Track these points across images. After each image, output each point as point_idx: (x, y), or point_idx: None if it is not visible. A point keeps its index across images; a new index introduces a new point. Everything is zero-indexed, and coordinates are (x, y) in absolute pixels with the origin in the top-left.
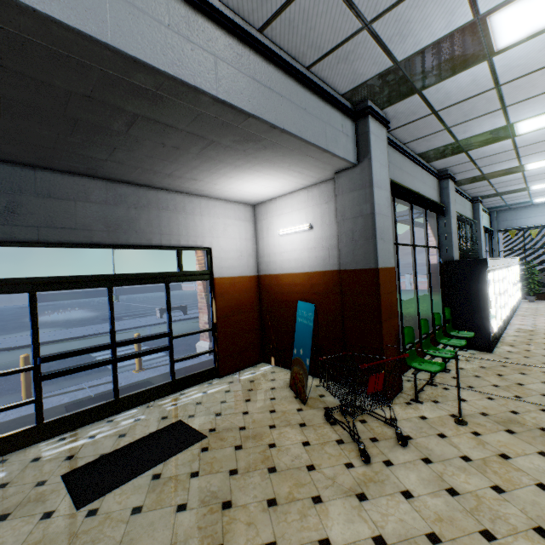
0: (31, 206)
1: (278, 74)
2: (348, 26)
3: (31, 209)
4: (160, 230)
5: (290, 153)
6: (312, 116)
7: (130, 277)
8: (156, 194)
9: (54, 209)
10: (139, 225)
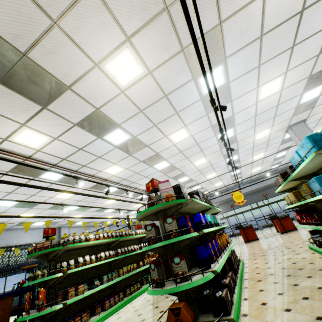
0: (271, 192)
1: None
2: None
3: (271, 192)
4: None
5: None
6: None
7: None
8: None
9: (273, 191)
10: None
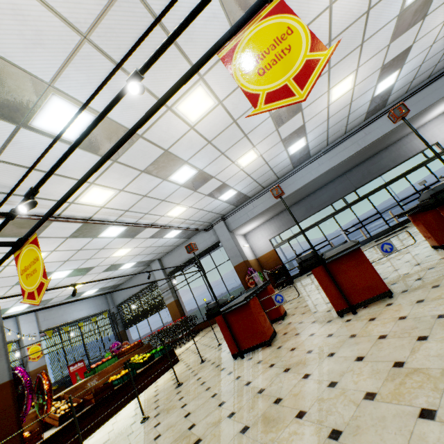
0: (371, 169)
1: (418, 94)
2: (431, 69)
3: (372, 170)
4: (409, 151)
5: (441, 100)
6: (439, 88)
7: (409, 171)
8: (400, 142)
9: (376, 166)
10: (401, 155)
